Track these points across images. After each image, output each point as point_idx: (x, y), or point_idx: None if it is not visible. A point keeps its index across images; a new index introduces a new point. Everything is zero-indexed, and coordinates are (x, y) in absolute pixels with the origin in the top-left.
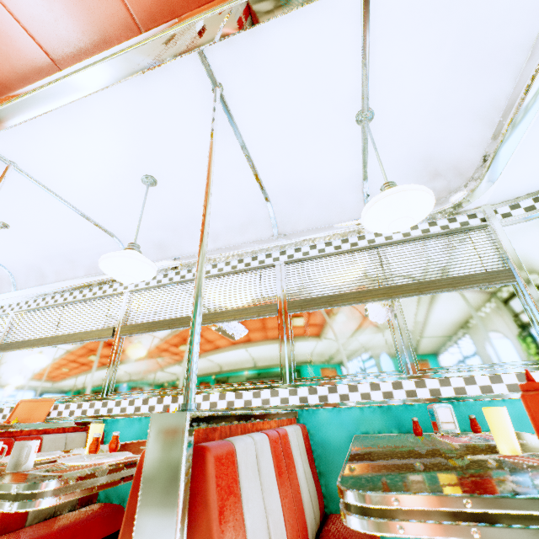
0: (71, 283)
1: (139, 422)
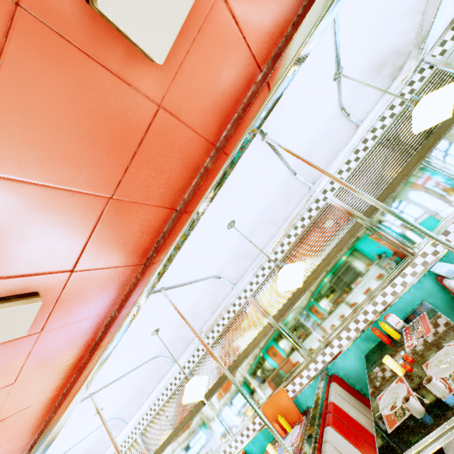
0: (208, 326)
1: (349, 351)
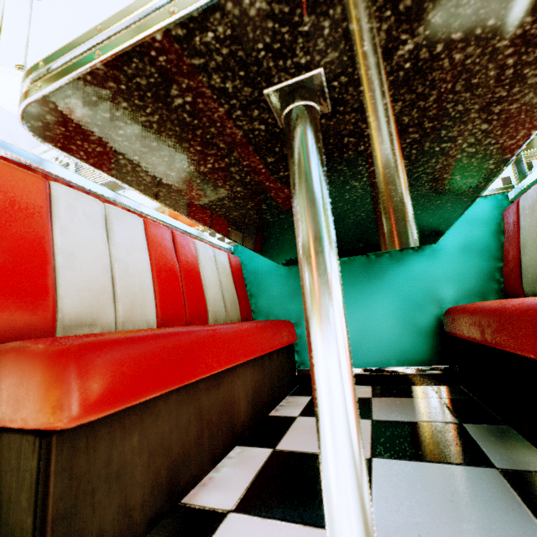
0: None
1: None
